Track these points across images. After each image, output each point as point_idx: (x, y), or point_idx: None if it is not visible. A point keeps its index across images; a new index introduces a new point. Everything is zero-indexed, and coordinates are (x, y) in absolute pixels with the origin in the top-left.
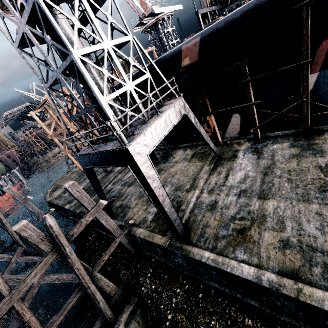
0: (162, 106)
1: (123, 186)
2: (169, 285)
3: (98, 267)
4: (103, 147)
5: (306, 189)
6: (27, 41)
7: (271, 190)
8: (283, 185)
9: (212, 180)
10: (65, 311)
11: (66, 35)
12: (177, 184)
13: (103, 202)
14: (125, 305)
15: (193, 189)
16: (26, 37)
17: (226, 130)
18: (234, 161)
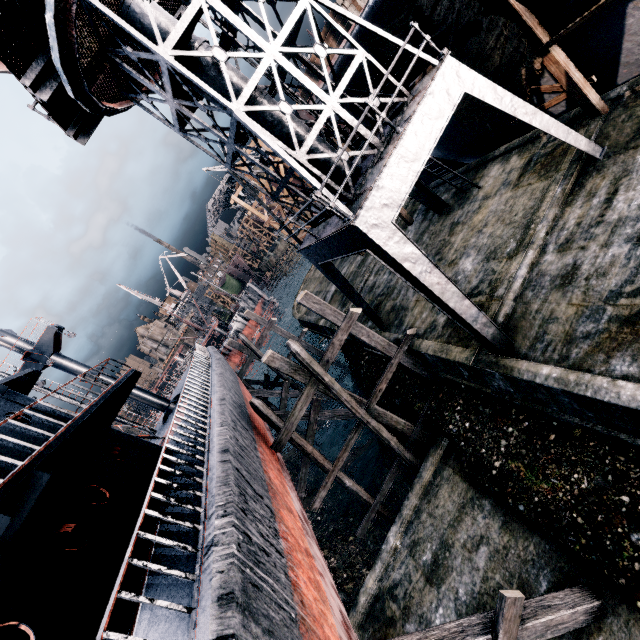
0: (409, 102)
1: (391, 275)
2: (494, 422)
3: (375, 399)
4: (326, 230)
5: None
6: (185, 119)
7: None
8: None
9: (569, 217)
10: (349, 448)
11: (218, 76)
12: (488, 248)
13: (355, 311)
14: (430, 448)
15: (523, 250)
16: (182, 115)
17: (620, 60)
18: (638, 147)
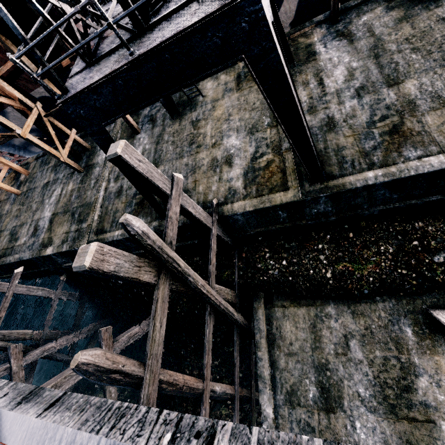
0: None
1: None
2: (305, 248)
3: (213, 276)
4: (157, 37)
5: (444, 50)
6: None
7: (400, 71)
8: (411, 58)
9: (301, 96)
10: (210, 345)
11: None
12: (245, 127)
13: (179, 177)
14: (253, 303)
15: None
16: None
17: None
18: (316, 59)
